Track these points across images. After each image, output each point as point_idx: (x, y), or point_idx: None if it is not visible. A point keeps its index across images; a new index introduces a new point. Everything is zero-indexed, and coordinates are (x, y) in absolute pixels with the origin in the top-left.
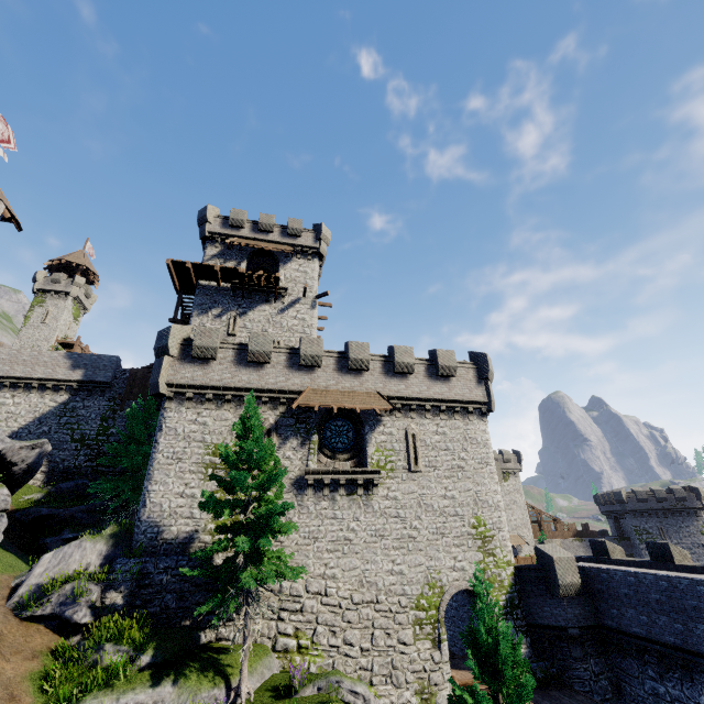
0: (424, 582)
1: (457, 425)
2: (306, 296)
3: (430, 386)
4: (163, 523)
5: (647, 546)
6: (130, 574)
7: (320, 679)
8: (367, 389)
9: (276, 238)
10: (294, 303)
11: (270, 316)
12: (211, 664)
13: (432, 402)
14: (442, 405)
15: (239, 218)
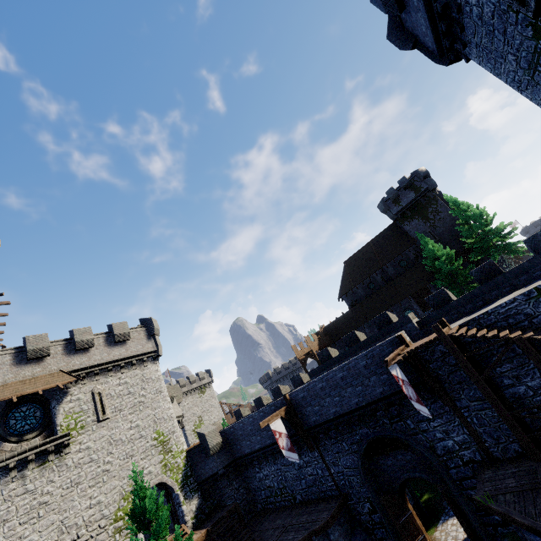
0: (119, 499)
1: (135, 373)
2: None
3: (110, 352)
4: None
5: (254, 402)
6: None
7: None
8: (51, 371)
9: None
10: None
11: None
12: None
13: (113, 363)
14: (122, 362)
15: None
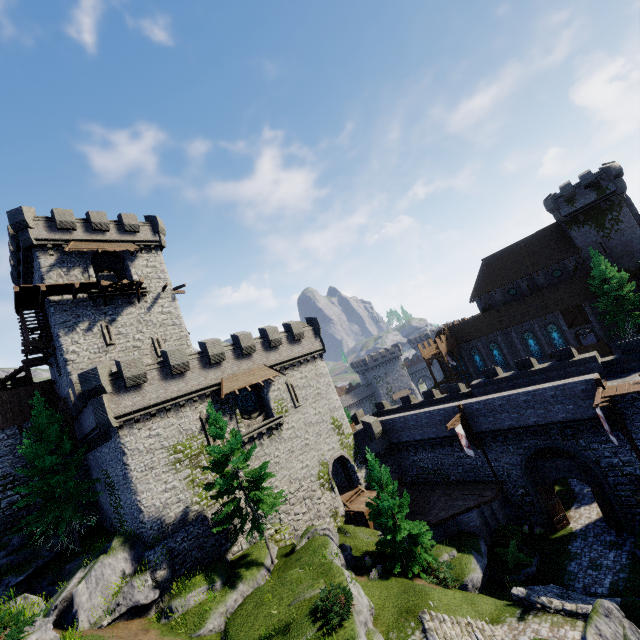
0: (319, 464)
1: (311, 368)
2: (164, 290)
3: (292, 349)
4: (162, 515)
5: (401, 399)
6: (164, 556)
7: (307, 534)
8: (259, 365)
9: (115, 236)
10: (156, 299)
11: (139, 317)
12: (249, 564)
13: (296, 359)
14: (301, 359)
15: (67, 220)
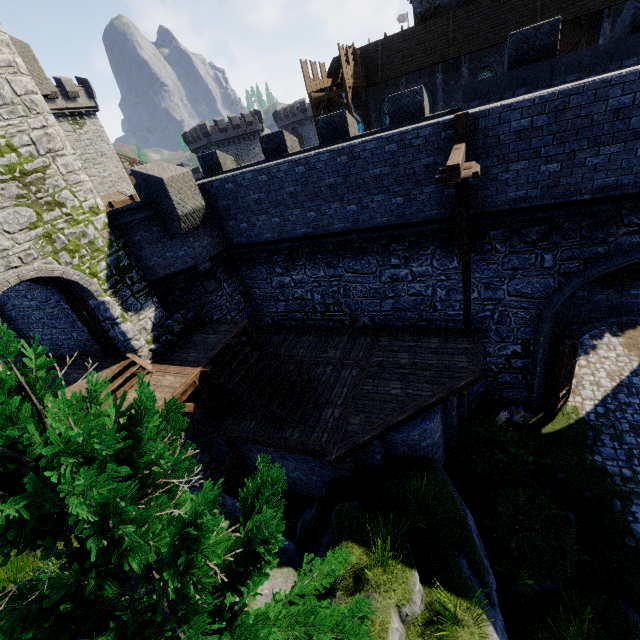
0: None
1: None
2: None
3: None
4: None
5: (262, 142)
6: None
7: None
8: None
9: None
10: None
11: None
12: None
13: None
14: None
15: None
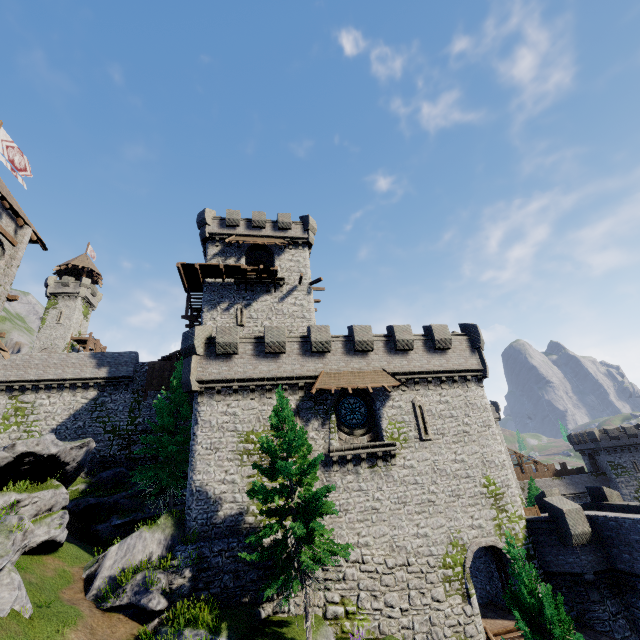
0: (447, 542)
1: (457, 393)
2: (301, 283)
3: (429, 359)
4: (210, 509)
5: None
6: (190, 560)
7: None
8: (374, 368)
9: (269, 232)
10: (291, 290)
11: (271, 305)
12: (278, 639)
13: (433, 374)
14: (442, 376)
15: (234, 218)
